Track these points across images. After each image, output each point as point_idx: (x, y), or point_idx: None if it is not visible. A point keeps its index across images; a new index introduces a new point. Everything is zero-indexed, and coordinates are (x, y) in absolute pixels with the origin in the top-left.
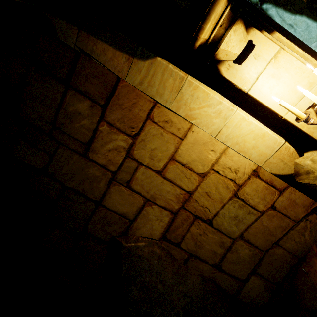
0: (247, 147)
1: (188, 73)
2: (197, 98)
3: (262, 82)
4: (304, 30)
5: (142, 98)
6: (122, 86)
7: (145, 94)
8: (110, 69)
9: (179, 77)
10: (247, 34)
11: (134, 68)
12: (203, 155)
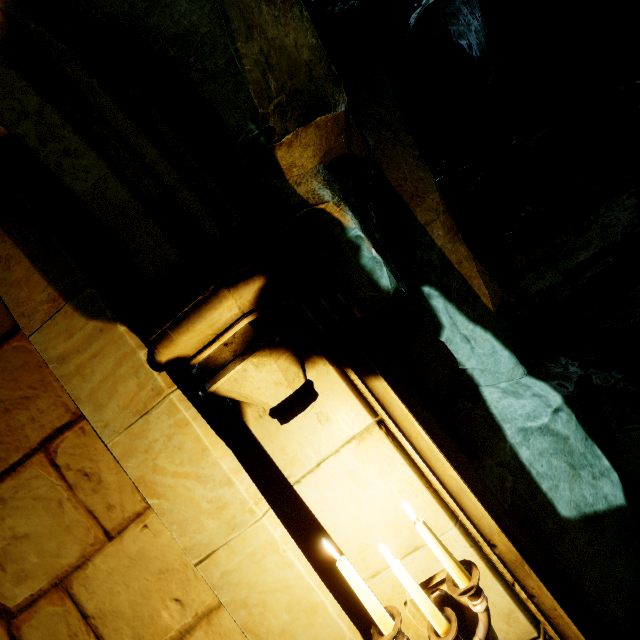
0: (268, 626)
1: (179, 384)
2: (179, 449)
3: (327, 478)
4: (489, 356)
5: (53, 393)
6: (16, 348)
7: (64, 388)
8: (6, 299)
9: (152, 383)
10: (313, 366)
11: (60, 323)
12: (151, 605)
